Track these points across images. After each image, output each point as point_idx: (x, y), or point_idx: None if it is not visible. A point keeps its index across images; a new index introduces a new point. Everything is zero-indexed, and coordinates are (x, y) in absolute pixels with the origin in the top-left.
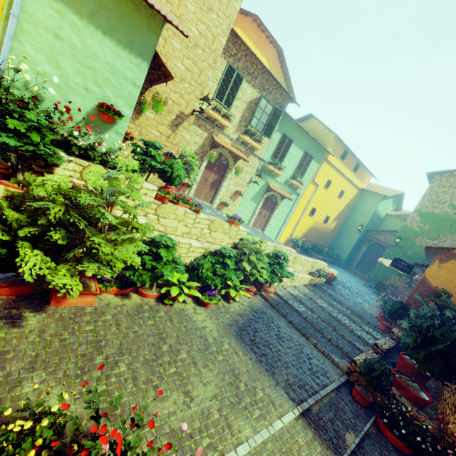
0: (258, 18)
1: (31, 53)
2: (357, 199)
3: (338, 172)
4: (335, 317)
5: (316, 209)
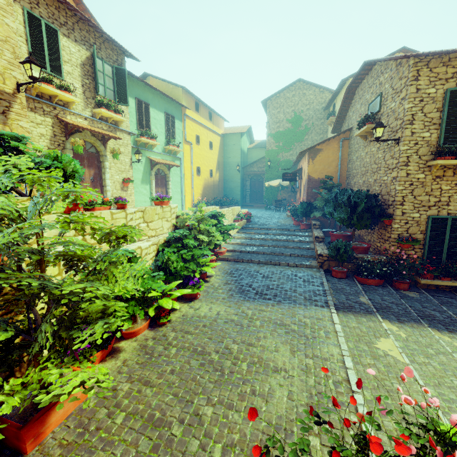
0: None
1: None
2: (223, 145)
3: (200, 124)
4: (277, 239)
5: (200, 167)
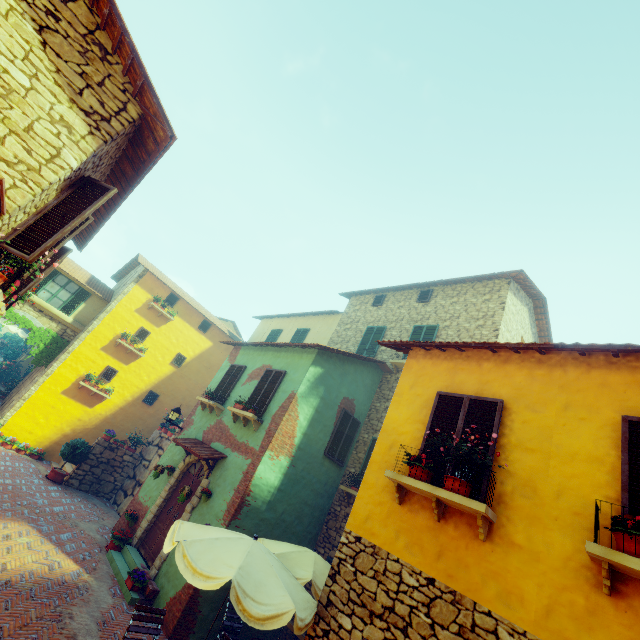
0: None
1: None
2: None
3: None
4: None
5: None
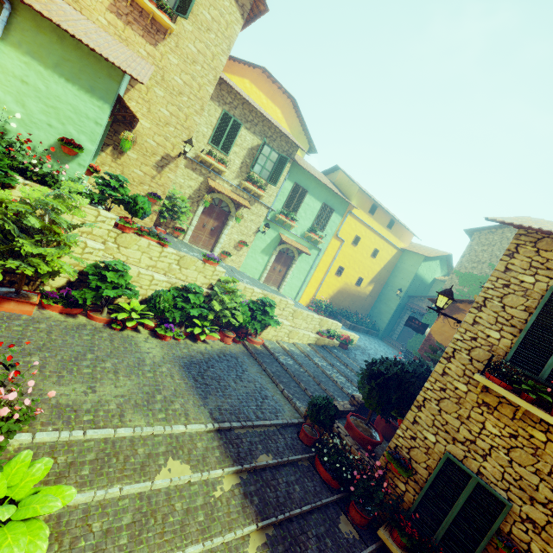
0: (267, 70)
1: (0, 95)
2: (397, 260)
3: (368, 227)
4: (328, 374)
5: (345, 269)
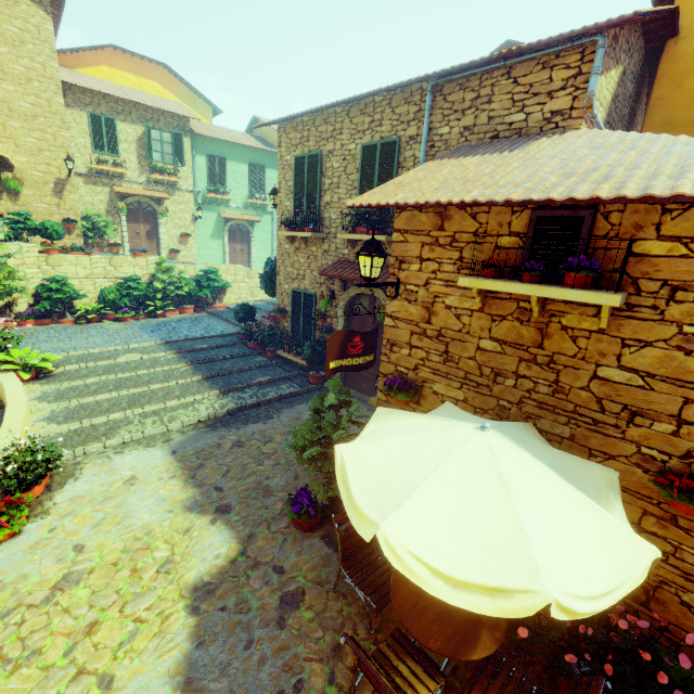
0: (116, 46)
1: None
2: None
3: None
4: None
5: None
